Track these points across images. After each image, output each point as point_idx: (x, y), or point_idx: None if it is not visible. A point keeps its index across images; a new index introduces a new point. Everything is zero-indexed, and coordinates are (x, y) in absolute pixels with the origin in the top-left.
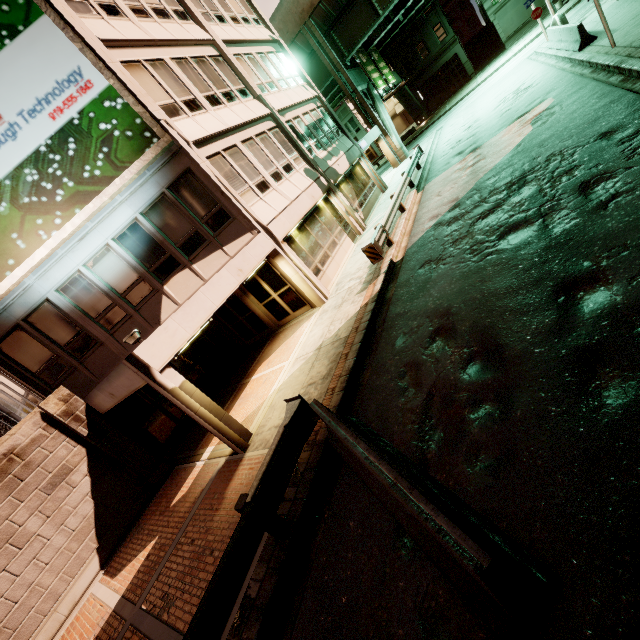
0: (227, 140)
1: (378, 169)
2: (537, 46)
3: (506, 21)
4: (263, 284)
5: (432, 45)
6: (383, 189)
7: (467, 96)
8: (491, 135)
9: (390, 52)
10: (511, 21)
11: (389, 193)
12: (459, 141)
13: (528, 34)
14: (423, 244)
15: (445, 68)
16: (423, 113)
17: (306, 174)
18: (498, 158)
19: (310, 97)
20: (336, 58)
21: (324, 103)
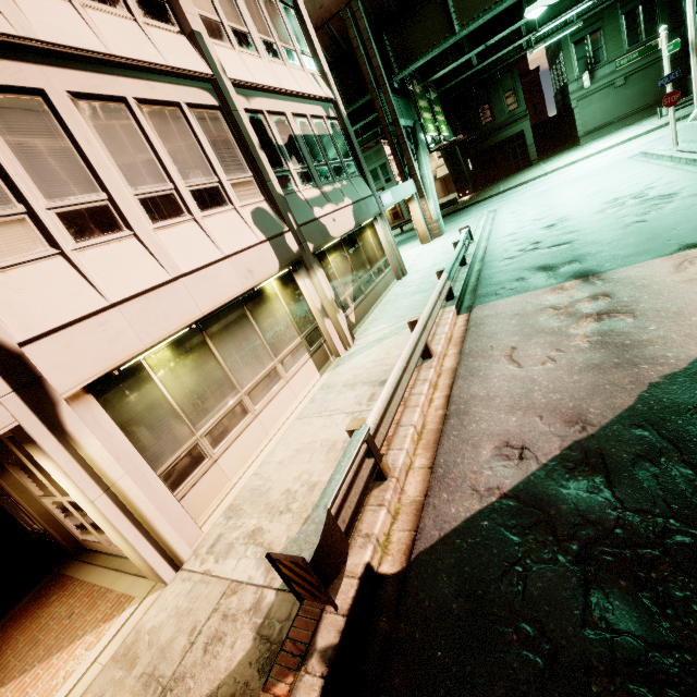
0: (8, 67)
1: (400, 234)
2: (641, 148)
3: (588, 113)
4: (32, 467)
5: (498, 112)
6: (400, 274)
7: (531, 182)
8: (620, 259)
9: (449, 103)
10: (594, 115)
11: (407, 286)
12: (536, 243)
13: (612, 135)
14: (482, 594)
15: (506, 143)
16: (469, 185)
17: (255, 220)
18: (693, 338)
19: (319, 95)
20: (381, 68)
21: (342, 115)
